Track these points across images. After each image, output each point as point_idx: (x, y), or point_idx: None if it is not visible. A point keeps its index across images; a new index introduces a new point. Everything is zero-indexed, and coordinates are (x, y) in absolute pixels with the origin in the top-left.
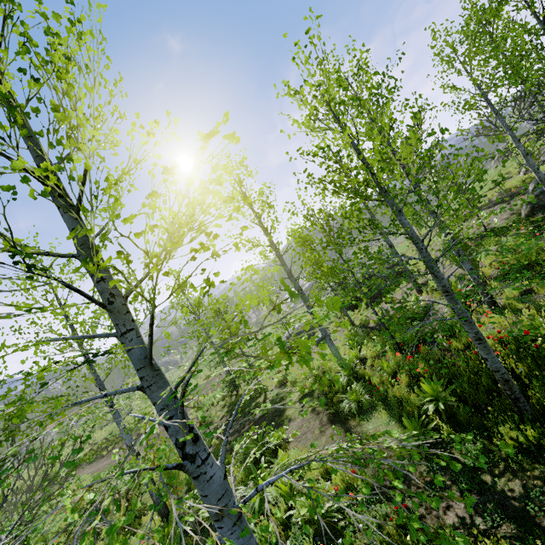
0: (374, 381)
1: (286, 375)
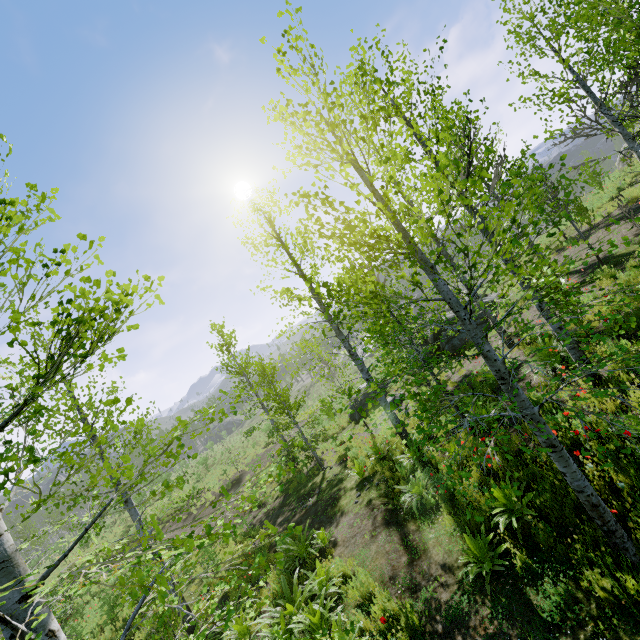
0: (442, 469)
1: (348, 449)
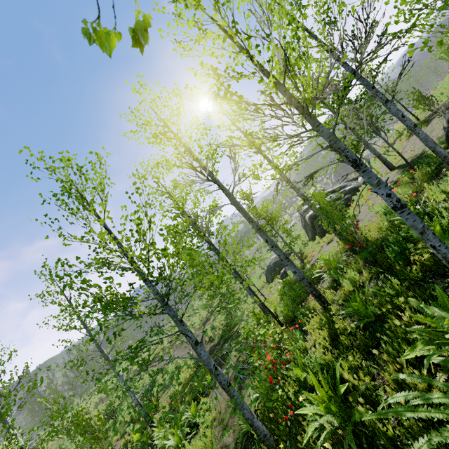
0: None
1: (252, 308)
